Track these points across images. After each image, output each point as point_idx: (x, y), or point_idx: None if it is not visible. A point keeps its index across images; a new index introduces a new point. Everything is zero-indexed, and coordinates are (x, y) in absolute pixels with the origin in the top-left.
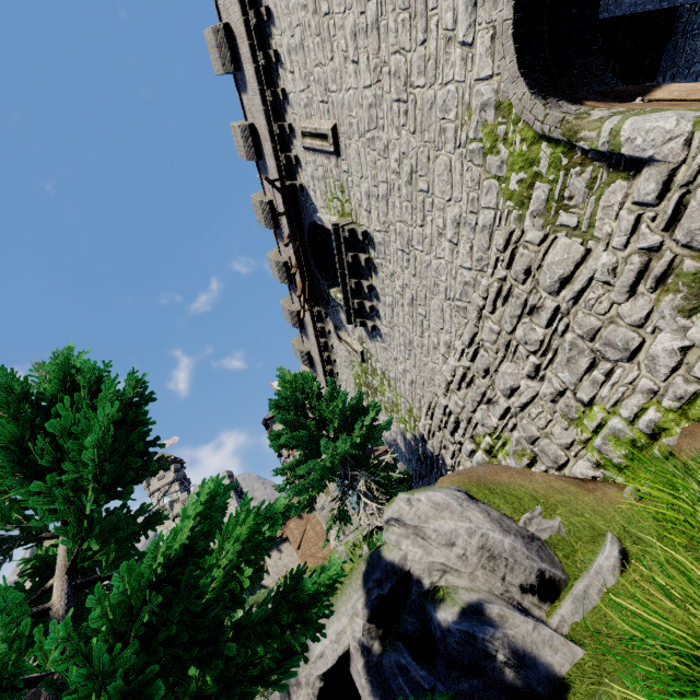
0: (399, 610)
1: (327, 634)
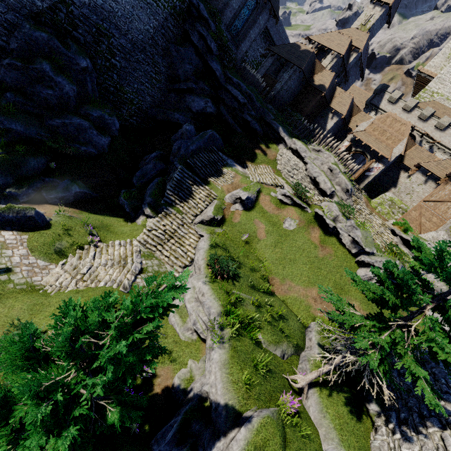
0: (208, 416)
1: (213, 363)
